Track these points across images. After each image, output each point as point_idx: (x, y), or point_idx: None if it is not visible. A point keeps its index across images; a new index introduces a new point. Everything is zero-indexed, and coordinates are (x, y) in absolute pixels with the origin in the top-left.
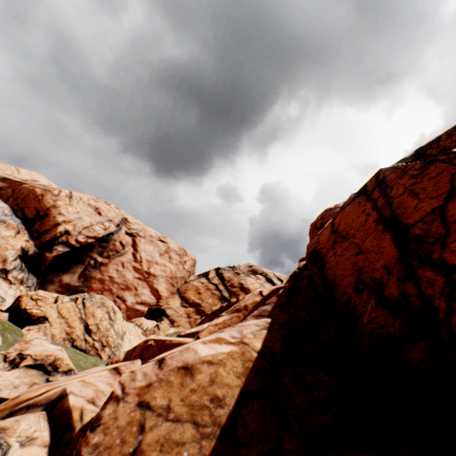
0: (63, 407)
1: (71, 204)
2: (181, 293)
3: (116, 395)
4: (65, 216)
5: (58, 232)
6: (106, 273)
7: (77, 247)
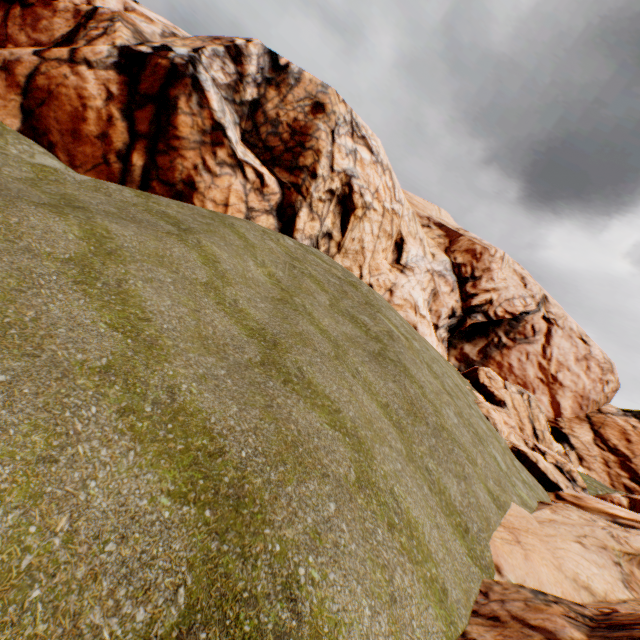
0: None
1: (500, 268)
2: (593, 424)
3: None
4: (494, 283)
5: (483, 299)
6: (506, 358)
7: (491, 320)
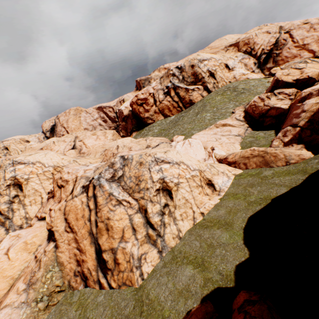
0: None
1: (257, 38)
2: None
3: None
4: (259, 44)
5: (260, 51)
6: (282, 56)
7: (267, 53)
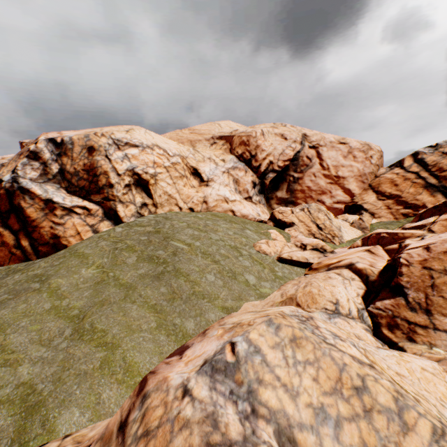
0: (358, 268)
1: (265, 139)
2: (373, 188)
3: (404, 264)
4: (266, 151)
5: (266, 165)
6: (303, 185)
7: (279, 171)
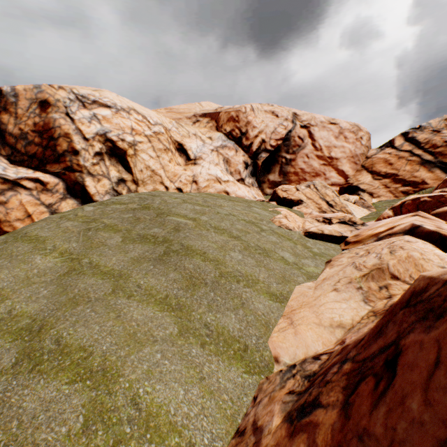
0: (424, 232)
1: (255, 116)
2: (367, 168)
3: None
4: (257, 128)
5: (258, 143)
6: (296, 166)
7: (272, 151)
